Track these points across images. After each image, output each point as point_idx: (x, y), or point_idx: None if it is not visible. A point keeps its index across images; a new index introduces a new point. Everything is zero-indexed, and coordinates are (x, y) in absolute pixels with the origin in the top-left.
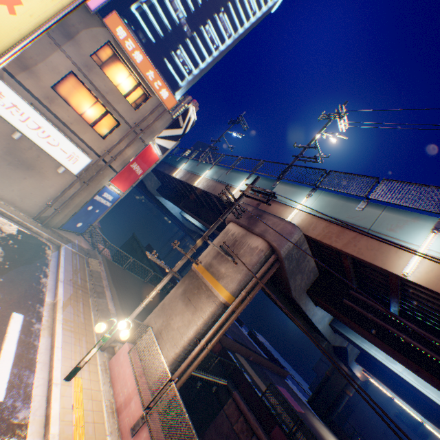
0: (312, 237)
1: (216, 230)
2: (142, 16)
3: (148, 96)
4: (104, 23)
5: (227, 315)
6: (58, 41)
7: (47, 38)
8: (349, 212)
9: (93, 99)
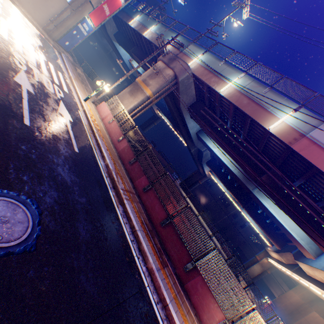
0: (195, 75)
1: None
2: None
3: None
4: None
5: (148, 102)
6: None
7: None
8: (215, 66)
9: None
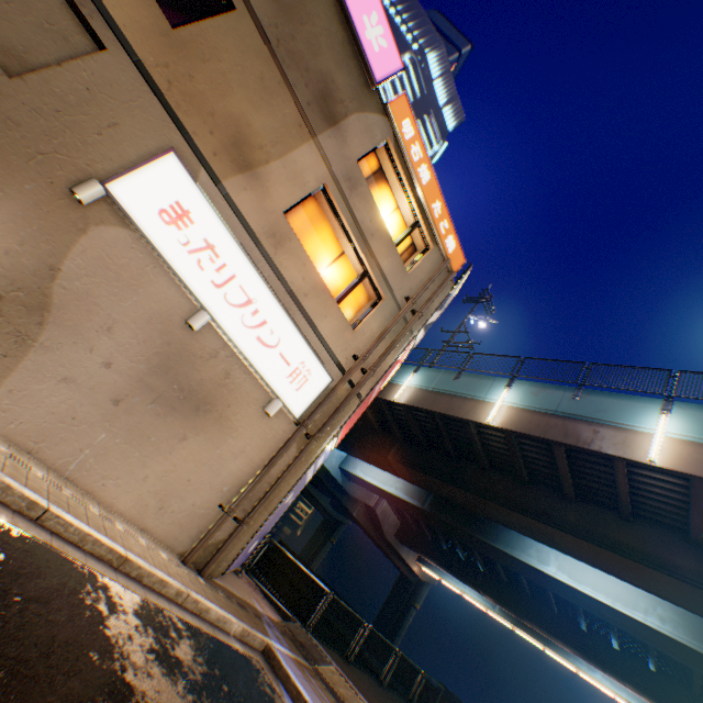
0: None
1: (542, 523)
2: None
3: (416, 247)
4: (385, 108)
5: None
6: (312, 123)
7: (296, 113)
8: None
9: (337, 245)
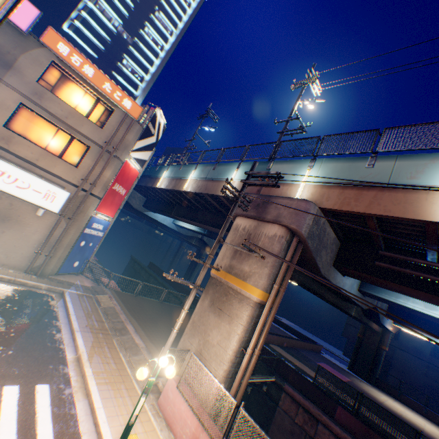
0: (329, 208)
1: (219, 229)
2: (77, 33)
3: (110, 110)
4: (41, 43)
5: (266, 315)
6: None
7: None
8: (360, 172)
9: (53, 128)
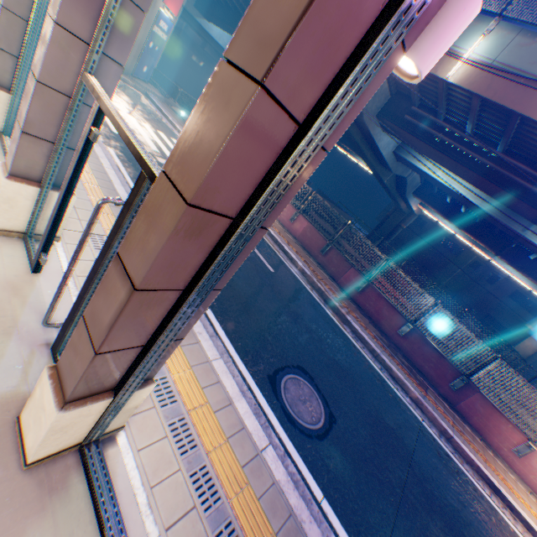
0: None
1: None
2: None
3: None
4: None
5: None
6: None
7: None
8: None
9: None
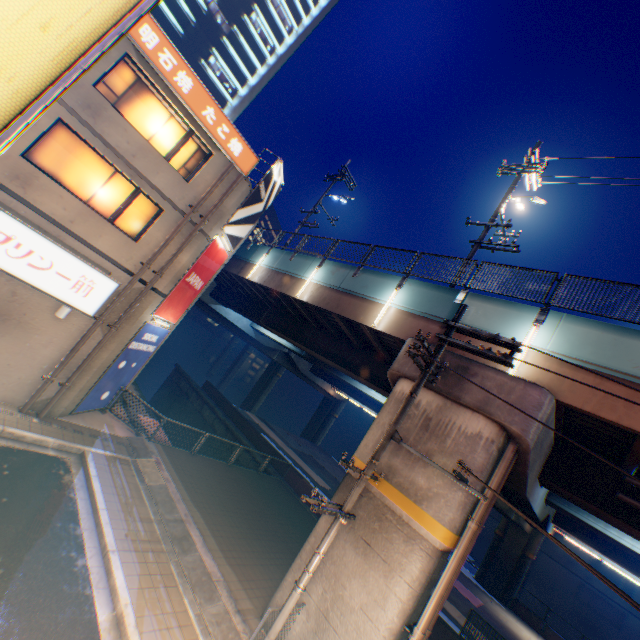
0: (574, 406)
1: (340, 366)
2: None
3: (205, 153)
4: None
5: (452, 573)
6: None
7: None
8: (635, 357)
9: (107, 168)
